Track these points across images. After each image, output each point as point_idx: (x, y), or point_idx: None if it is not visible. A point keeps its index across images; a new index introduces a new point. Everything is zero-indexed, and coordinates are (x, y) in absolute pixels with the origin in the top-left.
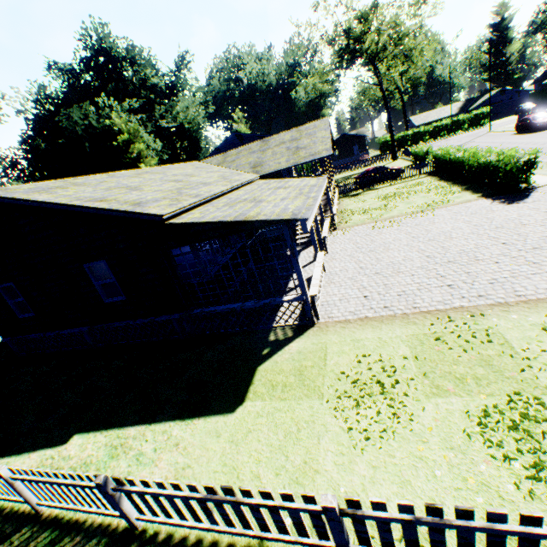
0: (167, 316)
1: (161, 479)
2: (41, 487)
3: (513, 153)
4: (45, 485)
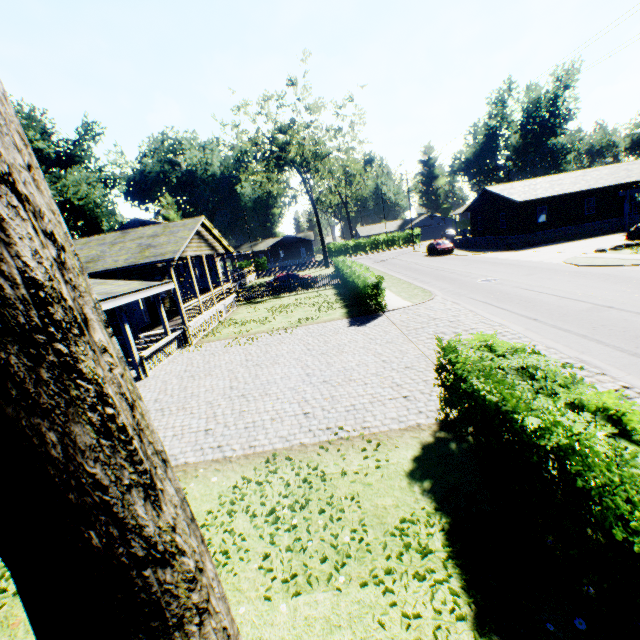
0: None
1: None
2: None
3: (372, 275)
4: None
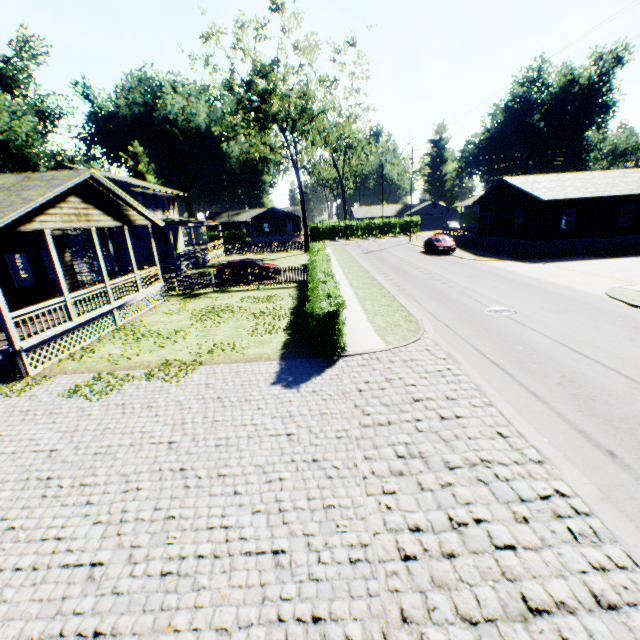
0: None
1: None
2: None
3: (330, 292)
4: None
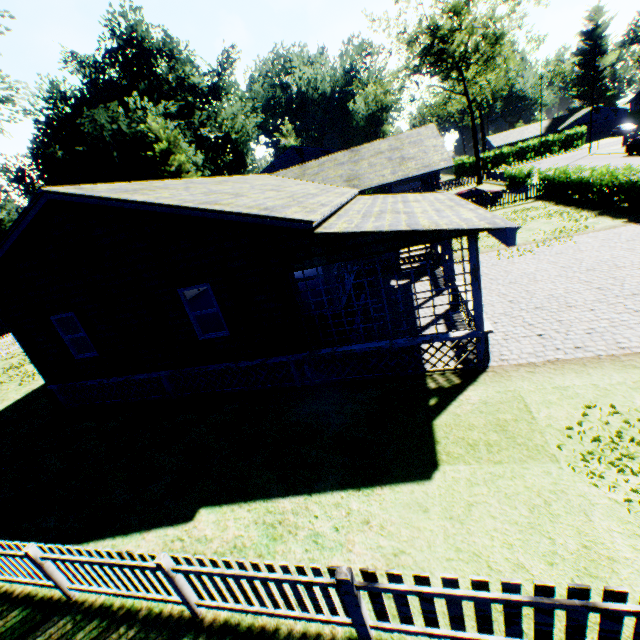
0: (285, 357)
1: (454, 575)
2: (214, 582)
3: None
4: (225, 579)
